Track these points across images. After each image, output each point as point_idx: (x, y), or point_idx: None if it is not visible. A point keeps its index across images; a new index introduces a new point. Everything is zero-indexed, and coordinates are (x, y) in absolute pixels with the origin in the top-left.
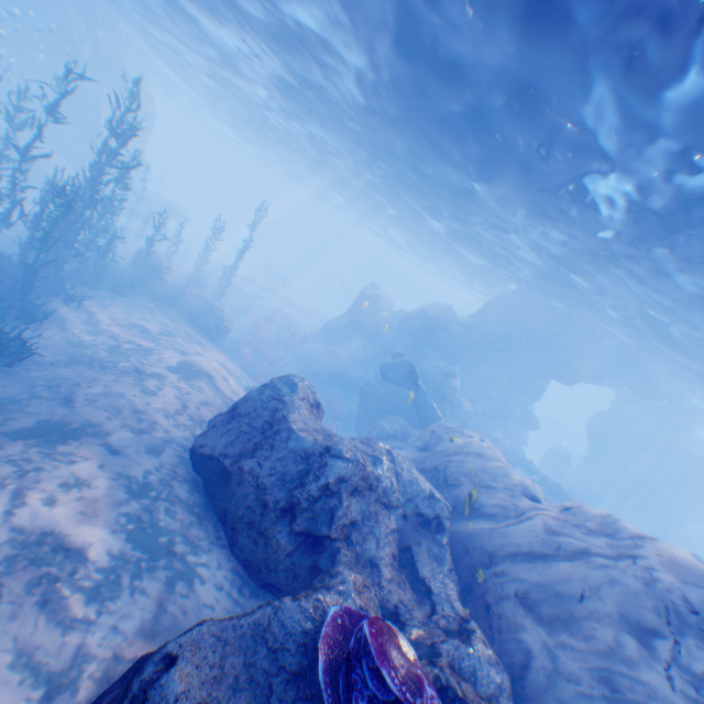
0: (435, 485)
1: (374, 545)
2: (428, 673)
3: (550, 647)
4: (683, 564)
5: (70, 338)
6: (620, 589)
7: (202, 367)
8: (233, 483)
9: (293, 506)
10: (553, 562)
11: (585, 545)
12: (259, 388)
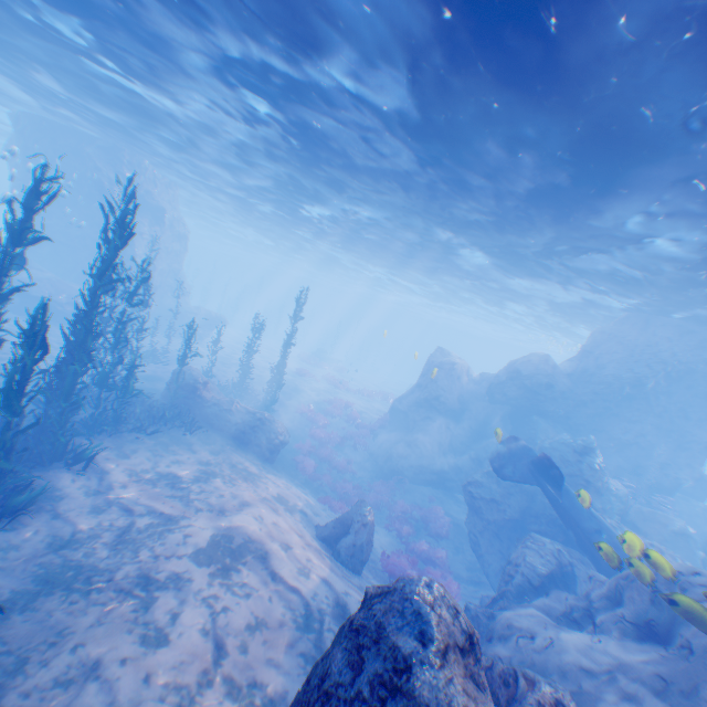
0: None
1: None
2: None
3: None
4: None
5: (57, 529)
6: None
7: (249, 536)
8: None
9: None
10: None
11: None
12: (349, 647)
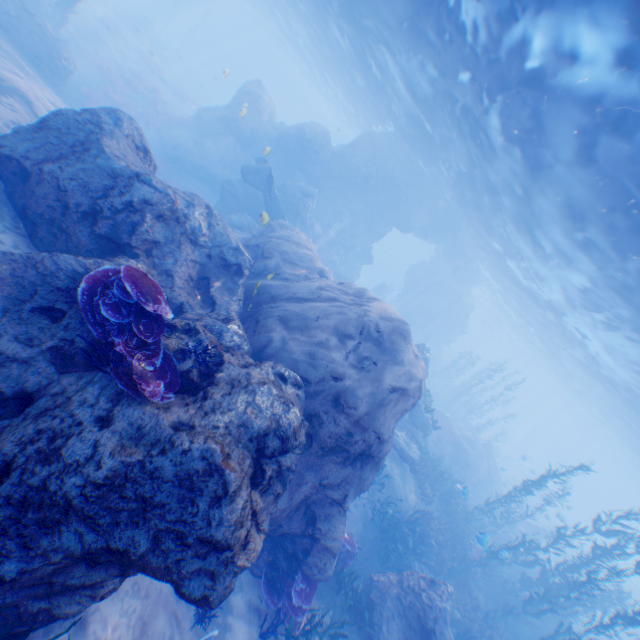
0: (255, 259)
1: (174, 264)
2: (182, 321)
3: (286, 339)
4: (388, 312)
5: None
6: (343, 317)
7: (19, 89)
8: (34, 184)
9: (95, 212)
10: (311, 303)
11: (337, 297)
12: (76, 111)
